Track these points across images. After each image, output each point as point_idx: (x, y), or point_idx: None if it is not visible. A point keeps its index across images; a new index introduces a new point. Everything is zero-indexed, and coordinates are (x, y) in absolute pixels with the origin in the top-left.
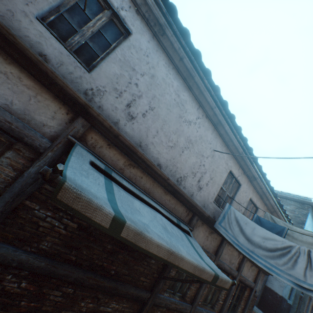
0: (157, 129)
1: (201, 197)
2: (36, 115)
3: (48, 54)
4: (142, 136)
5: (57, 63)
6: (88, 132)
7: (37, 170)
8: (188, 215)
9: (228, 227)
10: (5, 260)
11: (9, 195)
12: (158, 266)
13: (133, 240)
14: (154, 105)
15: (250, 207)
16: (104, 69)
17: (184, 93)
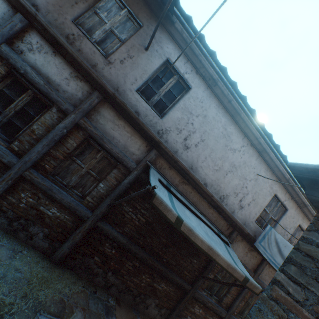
0: (205, 156)
1: (242, 215)
2: (130, 148)
3: (139, 111)
4: (193, 161)
5: (144, 115)
6: (157, 158)
7: (128, 182)
8: (228, 229)
9: (267, 246)
10: (107, 233)
11: (113, 195)
12: (199, 266)
13: (186, 233)
14: (205, 137)
15: (299, 234)
16: (171, 116)
17: (230, 126)
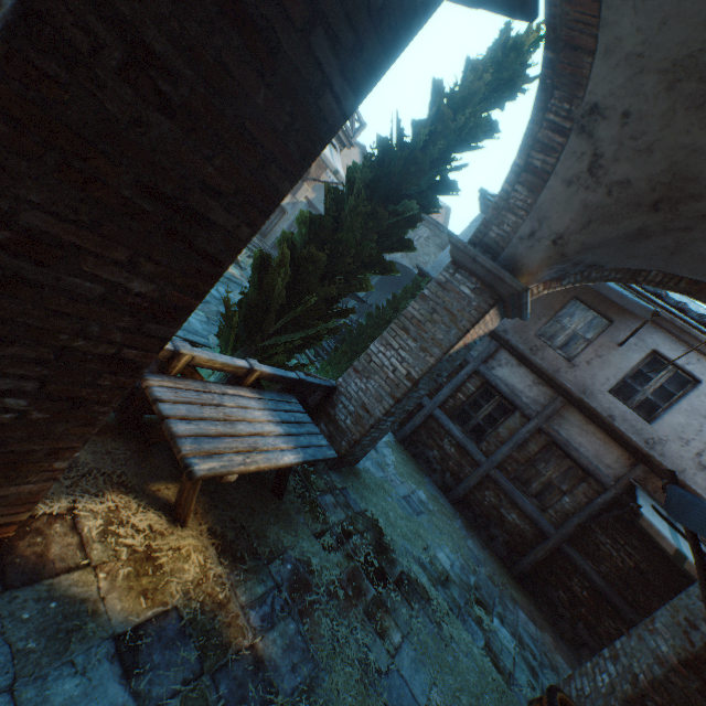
0: None
1: None
2: (602, 458)
3: (614, 414)
4: None
5: (620, 420)
6: (647, 476)
7: (602, 501)
8: None
9: None
10: (575, 563)
11: (582, 514)
12: None
13: (694, 575)
14: None
15: None
16: (666, 420)
17: None
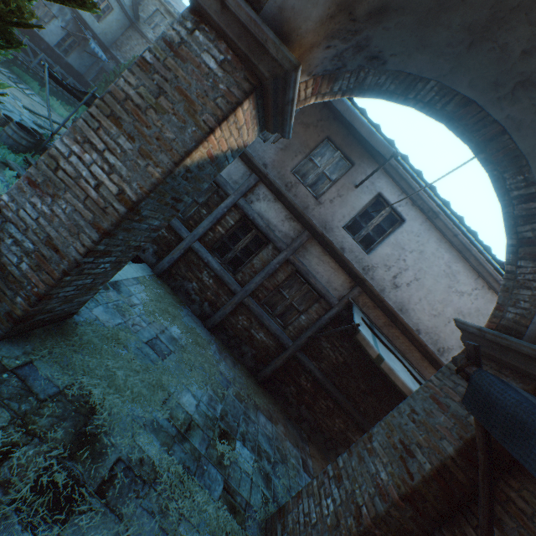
0: (419, 297)
1: None
2: (332, 283)
3: (345, 247)
4: (403, 302)
5: (349, 251)
6: (360, 295)
7: (328, 317)
8: None
9: None
10: (304, 365)
11: (313, 328)
12: None
13: (386, 371)
14: (419, 276)
15: None
16: (379, 251)
17: (456, 264)
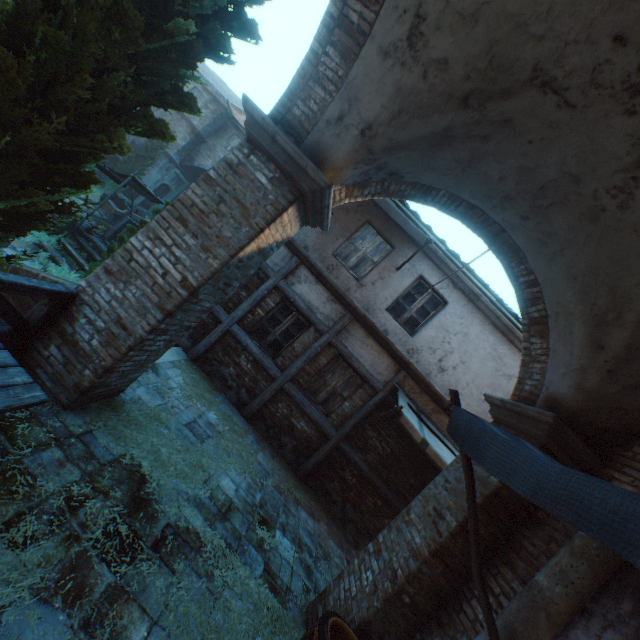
0: (467, 381)
1: None
2: (377, 367)
3: (388, 329)
4: (451, 387)
5: (392, 334)
6: (406, 380)
7: (373, 403)
8: None
9: None
10: (349, 457)
11: (357, 415)
12: None
13: (432, 457)
14: (465, 359)
15: None
16: (423, 334)
17: (502, 346)
